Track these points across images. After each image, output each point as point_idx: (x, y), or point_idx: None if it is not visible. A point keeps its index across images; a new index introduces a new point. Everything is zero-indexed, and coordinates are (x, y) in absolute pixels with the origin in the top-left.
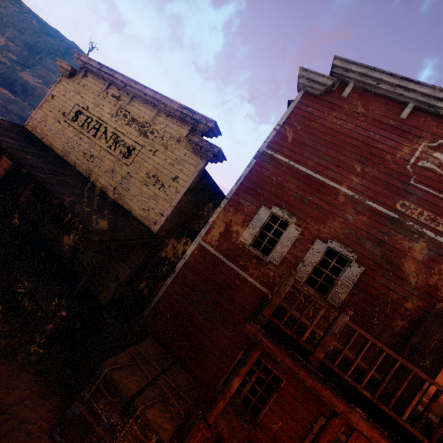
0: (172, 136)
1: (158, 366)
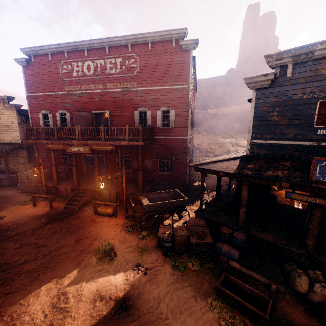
0: (0, 109)
1: None
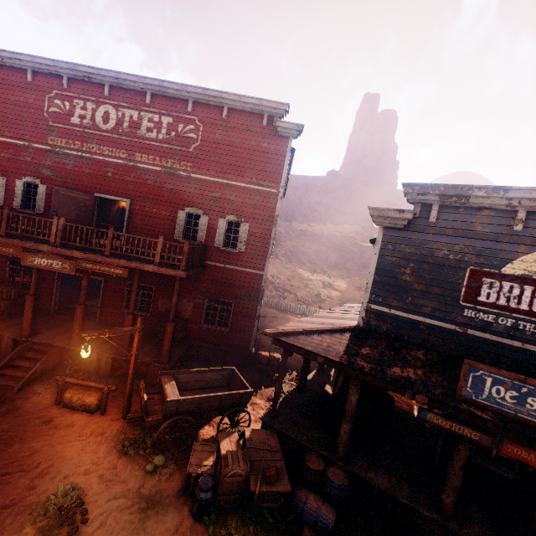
0: None
1: None
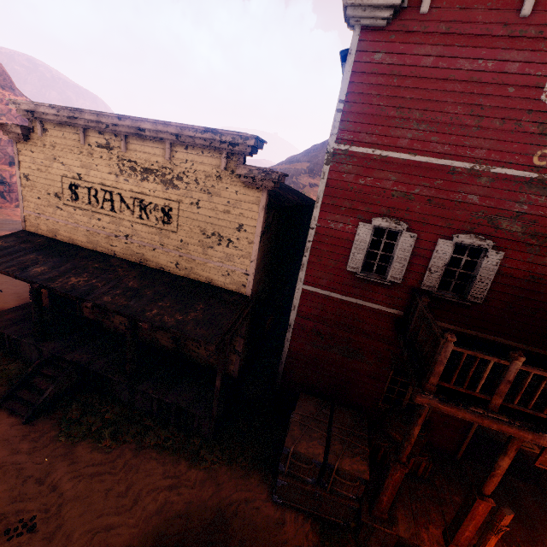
0: (206, 174)
1: (323, 418)
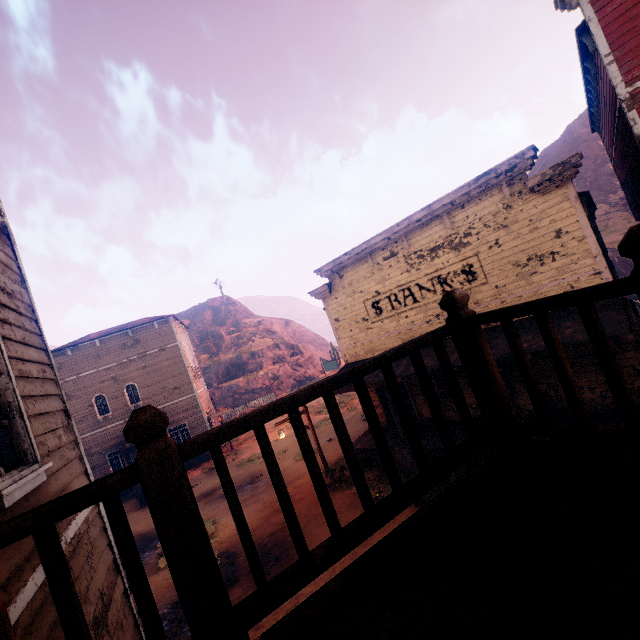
0: (492, 213)
1: None
